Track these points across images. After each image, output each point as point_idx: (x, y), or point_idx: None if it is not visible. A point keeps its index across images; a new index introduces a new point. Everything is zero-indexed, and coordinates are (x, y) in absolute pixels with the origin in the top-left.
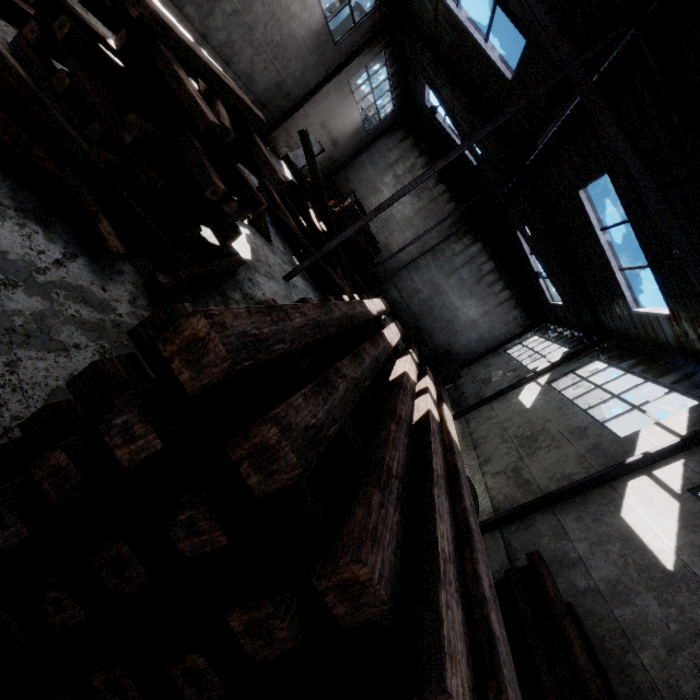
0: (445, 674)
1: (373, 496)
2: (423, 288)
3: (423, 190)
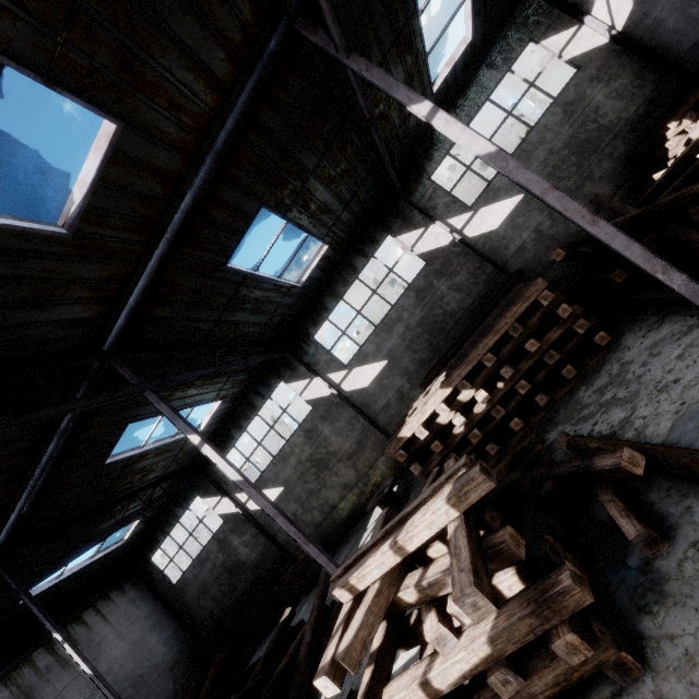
0: (522, 285)
1: (517, 295)
2: None
3: None
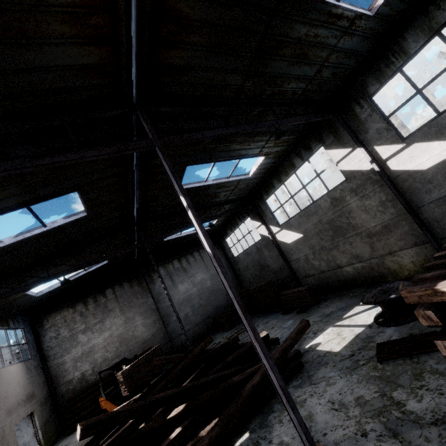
0: None
1: None
2: (184, 311)
3: (106, 306)
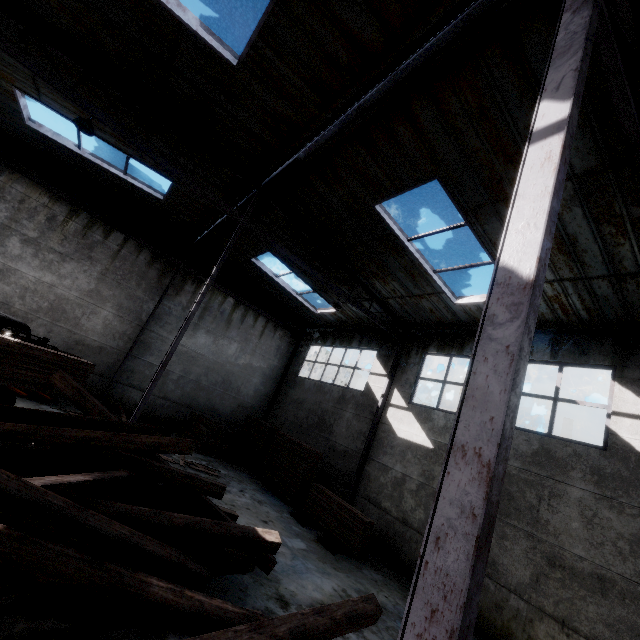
0: None
1: None
2: (171, 365)
3: (92, 248)
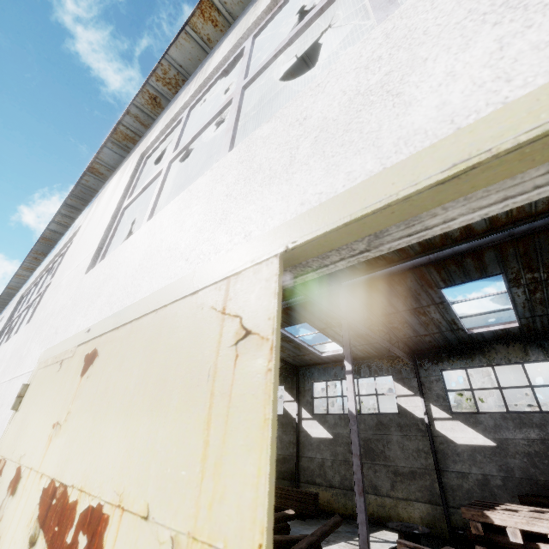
0: None
1: None
2: None
3: None
